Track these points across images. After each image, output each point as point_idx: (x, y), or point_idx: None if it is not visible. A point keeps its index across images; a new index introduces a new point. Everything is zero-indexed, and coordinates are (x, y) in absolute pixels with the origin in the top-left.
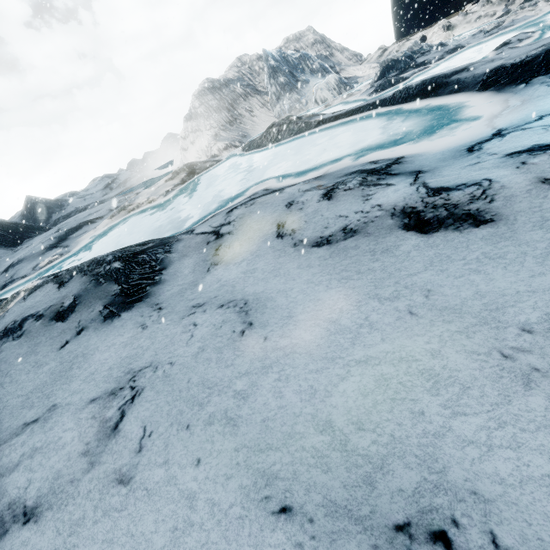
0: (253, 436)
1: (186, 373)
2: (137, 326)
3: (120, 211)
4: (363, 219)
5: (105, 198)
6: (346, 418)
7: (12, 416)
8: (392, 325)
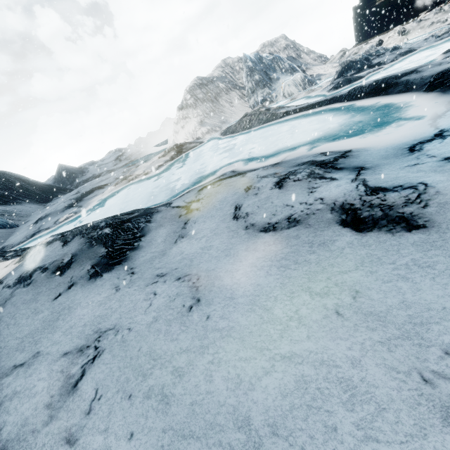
0: (181, 418)
1: (139, 341)
2: (113, 287)
3: (122, 180)
4: (306, 210)
5: (114, 168)
6: (263, 417)
7: (8, 356)
8: (318, 322)
